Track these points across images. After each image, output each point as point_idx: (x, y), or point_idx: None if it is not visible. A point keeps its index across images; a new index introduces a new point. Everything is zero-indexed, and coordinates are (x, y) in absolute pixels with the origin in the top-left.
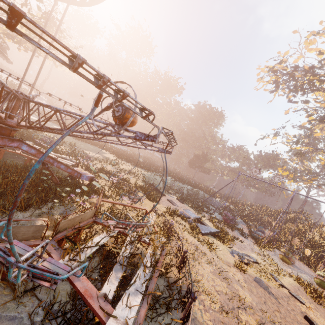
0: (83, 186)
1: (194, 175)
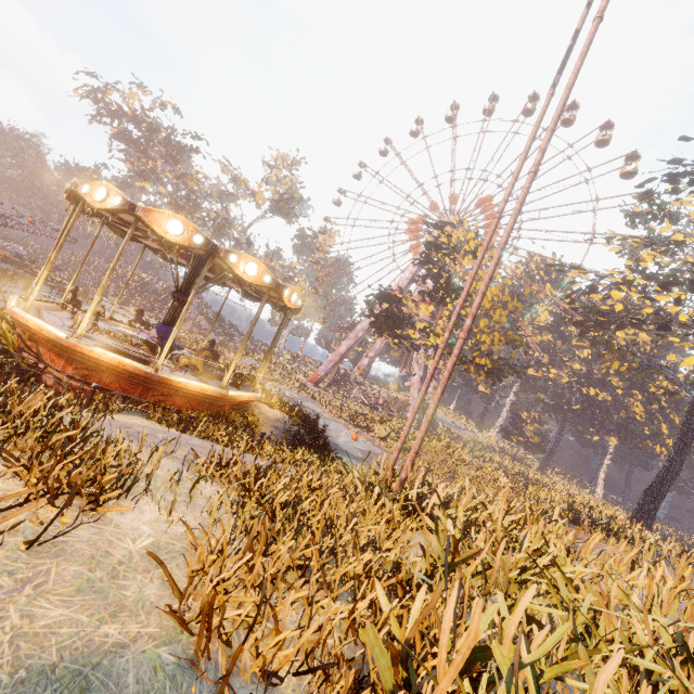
0: None
1: None
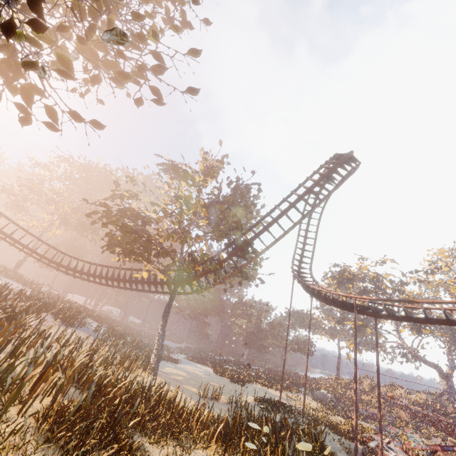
0: (441, 454)
1: (253, 358)
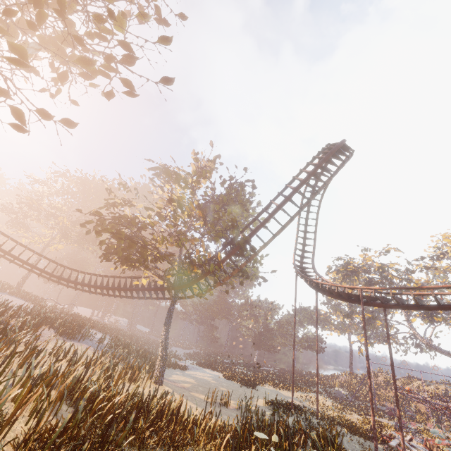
0: None
1: (263, 359)
